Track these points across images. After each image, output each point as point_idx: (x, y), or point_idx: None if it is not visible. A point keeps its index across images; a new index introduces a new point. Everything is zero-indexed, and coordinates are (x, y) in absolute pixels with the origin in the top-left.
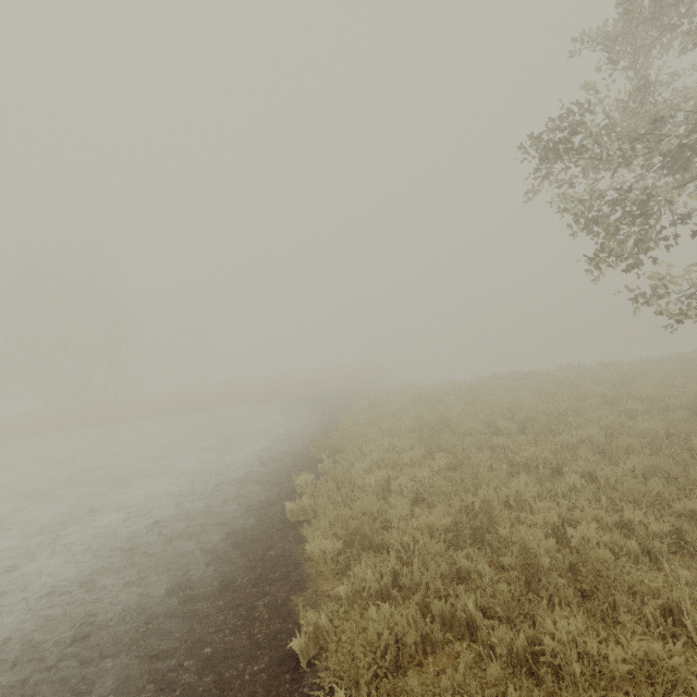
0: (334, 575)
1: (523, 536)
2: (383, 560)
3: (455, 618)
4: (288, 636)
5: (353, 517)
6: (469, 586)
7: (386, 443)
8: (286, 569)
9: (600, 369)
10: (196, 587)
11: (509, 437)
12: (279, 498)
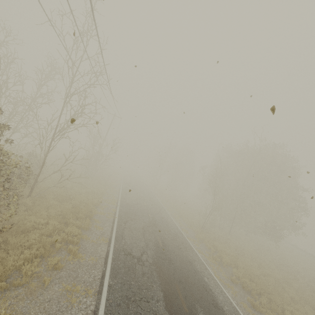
0: None
1: None
2: None
3: None
4: None
5: None
6: None
7: None
8: None
9: None
10: None
11: None
12: None
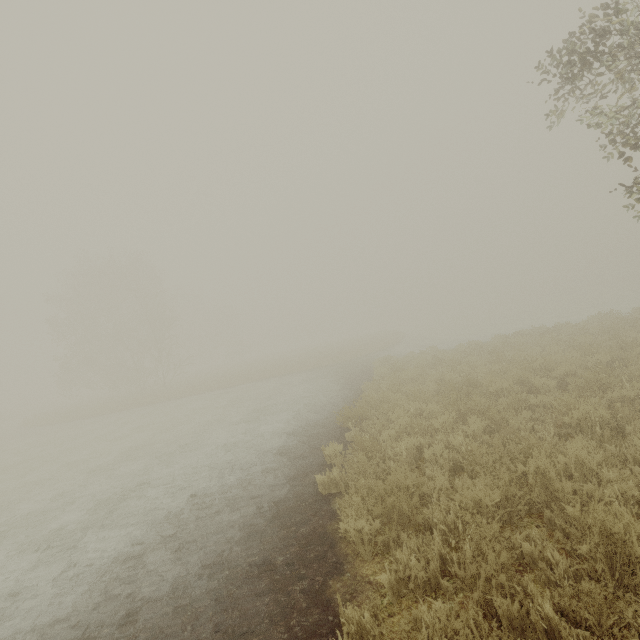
0: (373, 557)
1: (603, 517)
2: (427, 542)
3: (528, 621)
4: (328, 631)
5: (388, 493)
6: (537, 576)
7: (412, 409)
8: (322, 548)
9: (638, 316)
10: (233, 566)
11: (547, 395)
12: (309, 469)
